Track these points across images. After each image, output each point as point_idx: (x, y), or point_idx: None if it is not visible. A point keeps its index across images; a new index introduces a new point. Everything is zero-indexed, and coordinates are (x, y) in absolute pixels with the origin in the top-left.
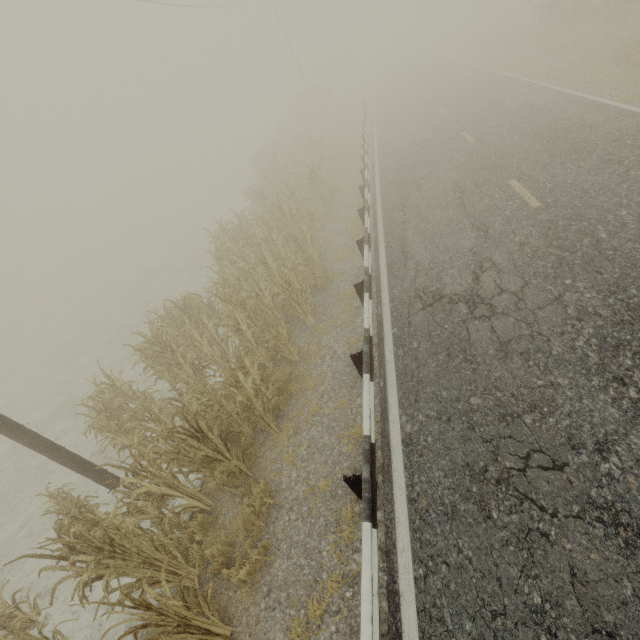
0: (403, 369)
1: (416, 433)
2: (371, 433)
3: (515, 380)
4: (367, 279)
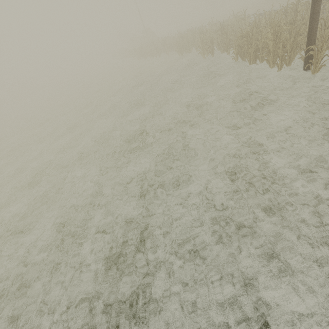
0: None
1: None
2: None
3: None
4: None
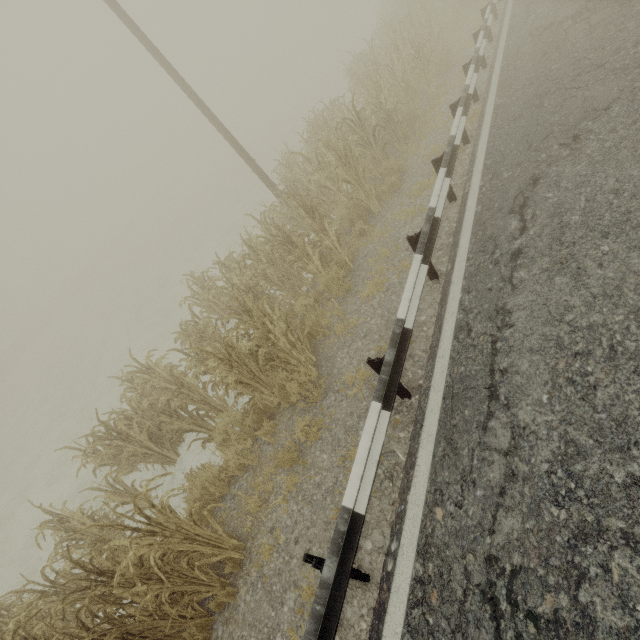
0: (504, 79)
1: (504, 101)
2: (470, 91)
3: (592, 42)
4: (485, 25)
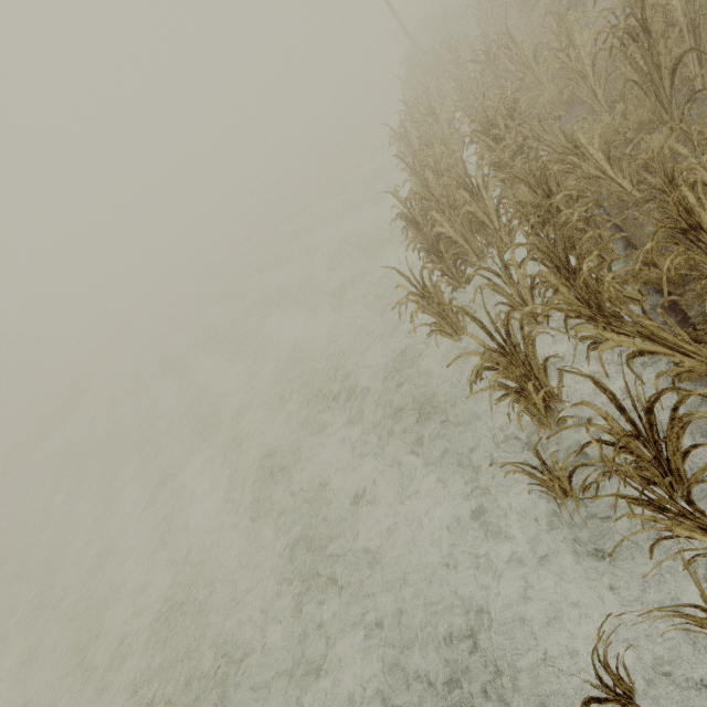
0: None
1: None
2: None
3: None
4: None
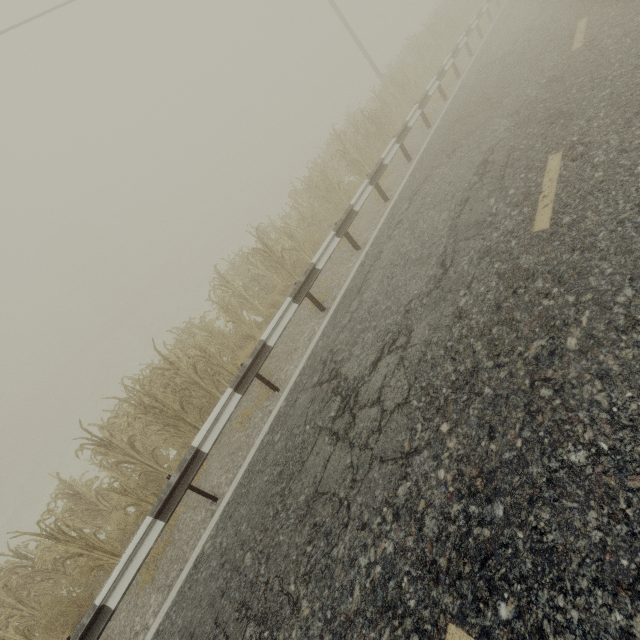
0: None
1: None
2: None
3: None
4: None
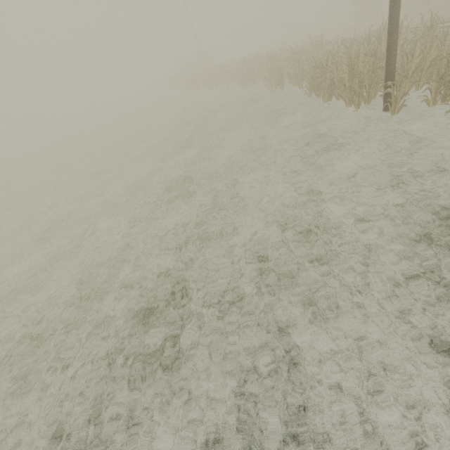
0: None
1: None
2: None
3: None
4: None
